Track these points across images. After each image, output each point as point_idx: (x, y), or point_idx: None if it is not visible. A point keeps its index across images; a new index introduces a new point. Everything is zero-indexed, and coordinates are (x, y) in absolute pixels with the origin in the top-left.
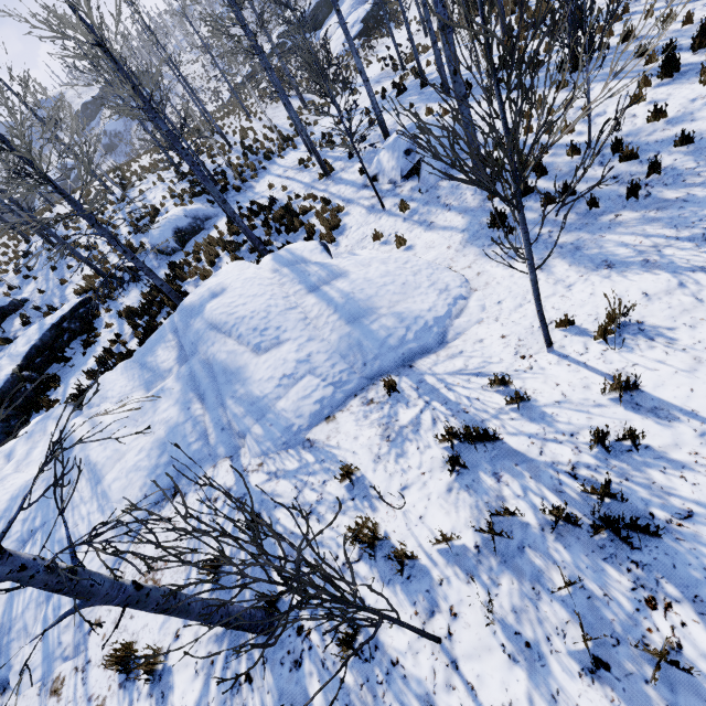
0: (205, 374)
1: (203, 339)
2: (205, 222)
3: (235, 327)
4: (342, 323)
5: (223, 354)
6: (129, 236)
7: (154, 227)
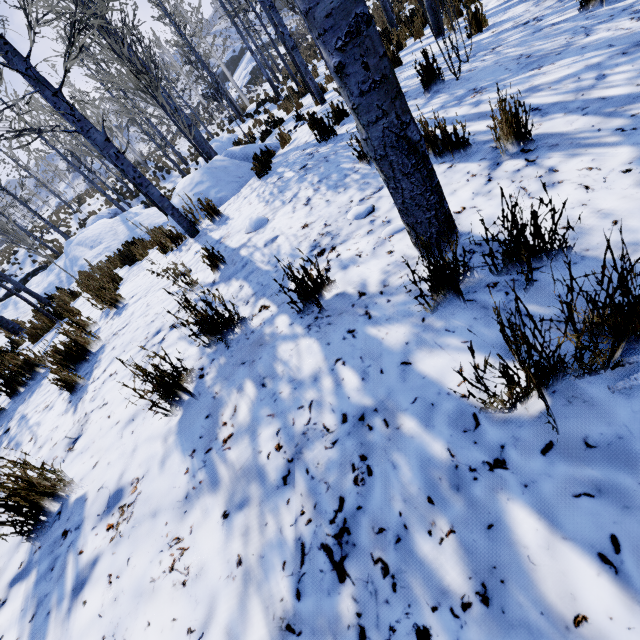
0: (70, 262)
1: (72, 250)
2: None
3: (85, 241)
4: (129, 232)
5: (77, 253)
6: (77, 231)
7: (89, 222)
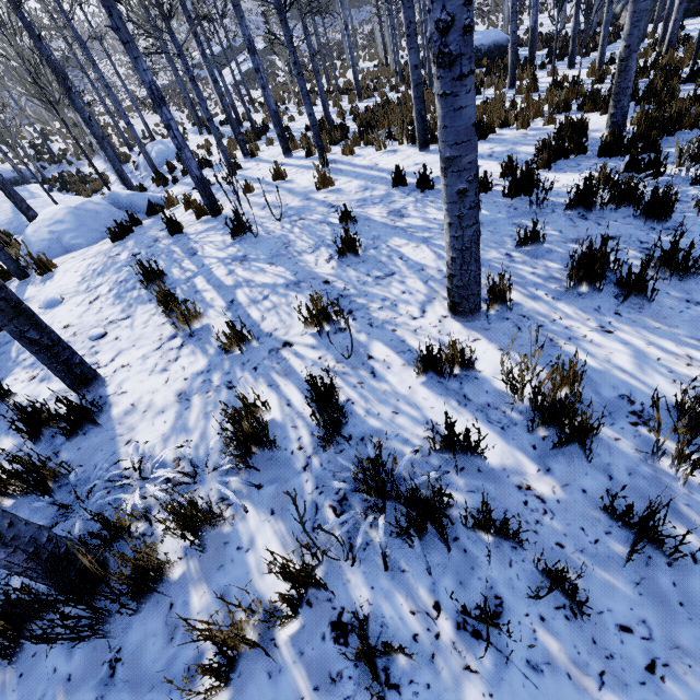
0: None
1: None
2: (31, 179)
3: None
4: (13, 215)
5: None
6: None
7: None
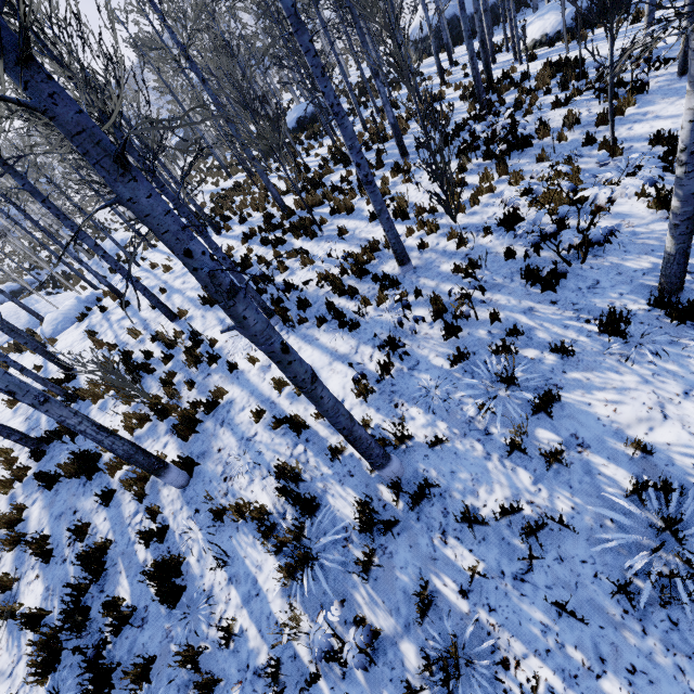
0: None
1: None
2: (32, 285)
3: None
4: (29, 317)
5: None
6: None
7: None
